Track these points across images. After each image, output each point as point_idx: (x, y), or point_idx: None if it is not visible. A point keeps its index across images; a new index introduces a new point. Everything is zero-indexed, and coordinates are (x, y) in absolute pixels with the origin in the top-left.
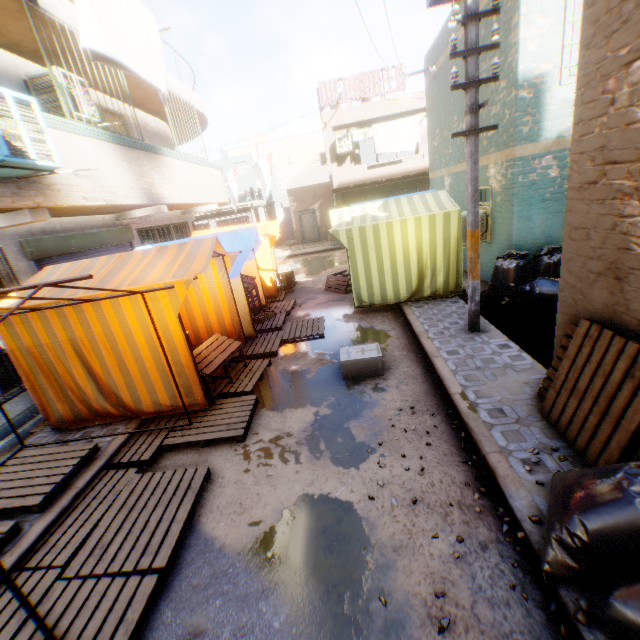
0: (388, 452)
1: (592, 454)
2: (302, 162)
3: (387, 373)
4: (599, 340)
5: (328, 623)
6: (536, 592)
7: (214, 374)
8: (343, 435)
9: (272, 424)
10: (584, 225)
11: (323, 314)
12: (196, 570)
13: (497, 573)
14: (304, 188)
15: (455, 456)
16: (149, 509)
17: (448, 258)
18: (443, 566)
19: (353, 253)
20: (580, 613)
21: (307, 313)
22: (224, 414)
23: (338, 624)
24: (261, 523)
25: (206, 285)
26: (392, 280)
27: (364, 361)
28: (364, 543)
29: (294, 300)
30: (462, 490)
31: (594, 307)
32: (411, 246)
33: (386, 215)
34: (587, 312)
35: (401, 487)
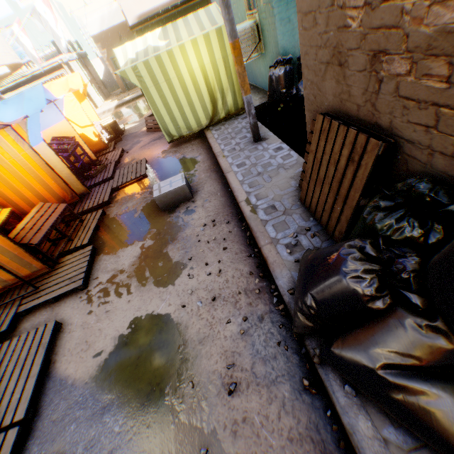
0: (196, 264)
1: (332, 227)
2: (102, 3)
3: (195, 196)
4: (331, 132)
5: (153, 415)
6: (294, 343)
7: (55, 237)
8: (162, 260)
9: (108, 266)
10: (312, 8)
11: (146, 155)
12: (55, 407)
13: (269, 337)
14: (107, 32)
15: (243, 253)
16: (9, 373)
17: (231, 78)
18: (233, 344)
19: (148, 92)
20: (316, 358)
21: (133, 157)
22: (67, 270)
23: (160, 413)
24: (103, 353)
25: (13, 159)
26: (191, 110)
27: (173, 192)
28: (178, 344)
29: (121, 148)
30: (247, 279)
31: (328, 100)
32: (196, 73)
33: (166, 44)
34: (324, 106)
35: (205, 290)
